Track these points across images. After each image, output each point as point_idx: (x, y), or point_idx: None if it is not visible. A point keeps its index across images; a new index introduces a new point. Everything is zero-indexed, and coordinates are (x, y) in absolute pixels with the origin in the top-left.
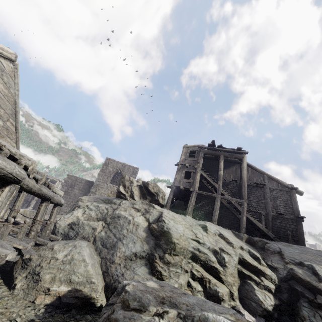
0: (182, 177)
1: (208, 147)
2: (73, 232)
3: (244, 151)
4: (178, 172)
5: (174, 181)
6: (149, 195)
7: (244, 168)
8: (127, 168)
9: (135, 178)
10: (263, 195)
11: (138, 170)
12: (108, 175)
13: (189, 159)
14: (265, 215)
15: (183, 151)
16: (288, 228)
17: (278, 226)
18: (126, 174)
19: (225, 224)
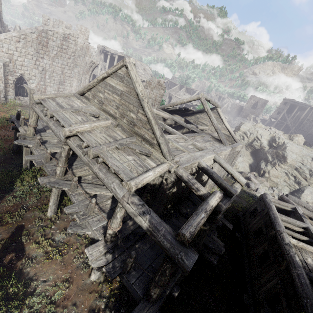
0: (275, 114)
1: (293, 101)
2: (234, 127)
3: (309, 105)
4: (275, 111)
5: (271, 115)
6: (255, 121)
7: (304, 113)
8: (261, 101)
9: (264, 106)
10: (312, 125)
11: (267, 102)
12: (250, 104)
13: (282, 106)
14: (306, 132)
15: (282, 101)
16: (312, 138)
17: (309, 137)
18: (259, 104)
19: (287, 133)
